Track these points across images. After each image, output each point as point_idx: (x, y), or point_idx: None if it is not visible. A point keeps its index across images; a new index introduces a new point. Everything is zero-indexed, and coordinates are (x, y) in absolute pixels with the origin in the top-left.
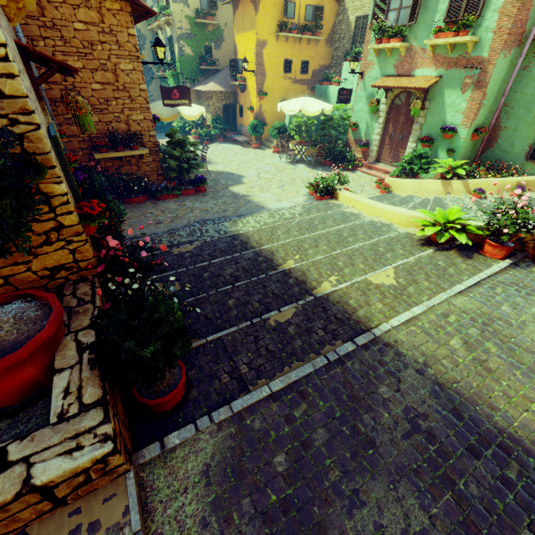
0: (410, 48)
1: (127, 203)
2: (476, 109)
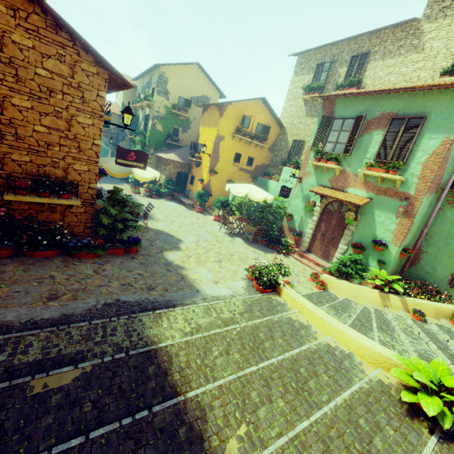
0: (343, 171)
1: (28, 256)
2: (406, 232)
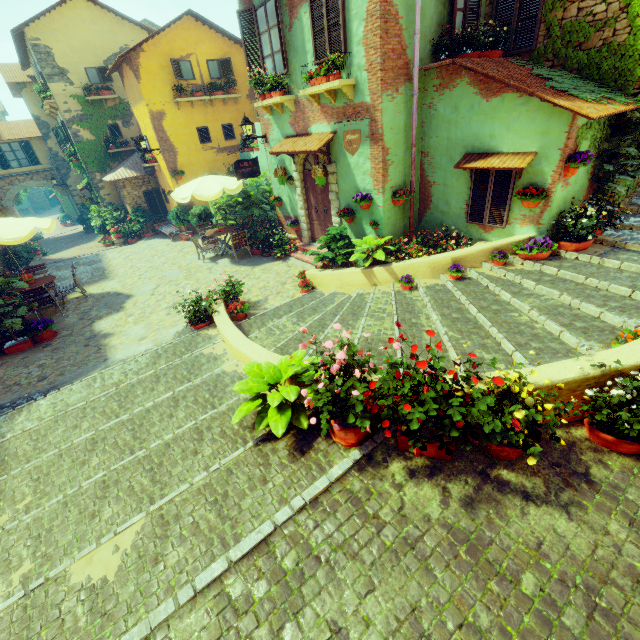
0: (297, 101)
1: None
2: (382, 168)
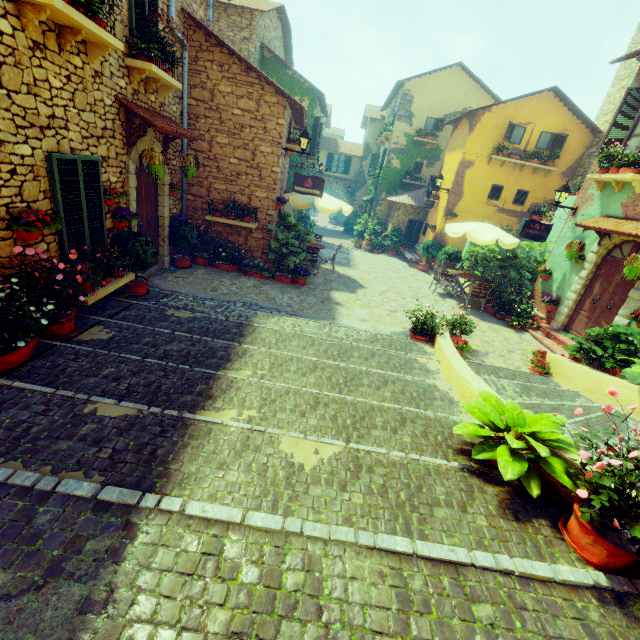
0: None
1: (215, 267)
2: None
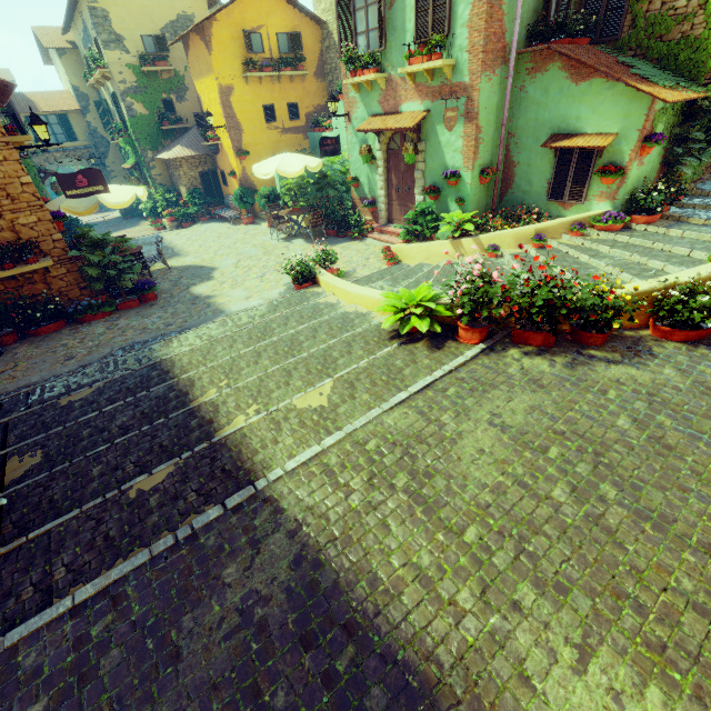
0: (389, 79)
1: (34, 336)
2: (474, 146)
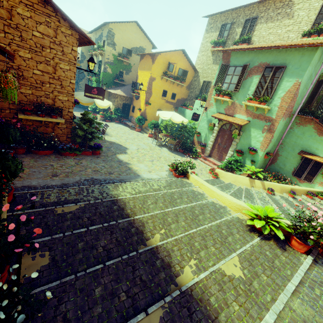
0: (233, 103)
1: (34, 153)
2: (268, 142)
